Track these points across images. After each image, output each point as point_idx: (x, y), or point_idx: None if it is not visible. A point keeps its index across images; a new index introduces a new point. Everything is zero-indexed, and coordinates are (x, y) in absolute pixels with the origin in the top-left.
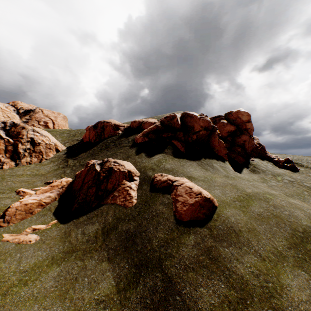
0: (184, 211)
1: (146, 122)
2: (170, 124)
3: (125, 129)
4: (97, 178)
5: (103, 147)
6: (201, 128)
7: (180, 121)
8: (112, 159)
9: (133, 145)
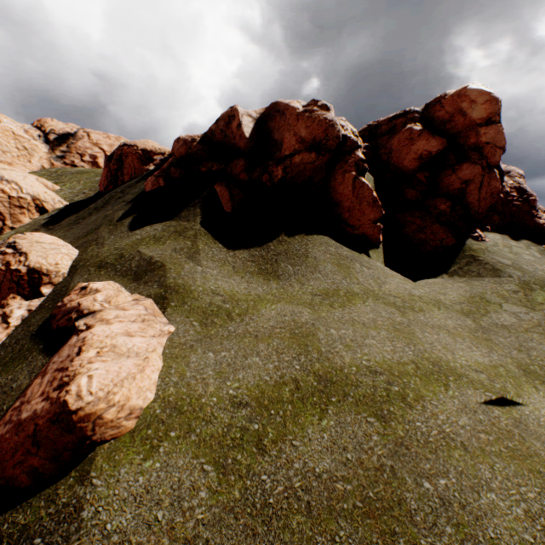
0: None
1: None
2: (226, 138)
3: (163, 160)
4: None
5: (101, 204)
6: (301, 144)
7: (257, 128)
8: (12, 237)
9: (135, 198)
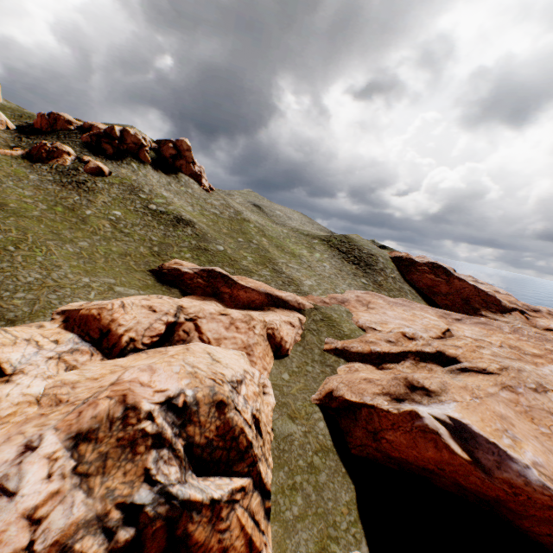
0: (89, 169)
1: (97, 127)
2: (111, 133)
3: (78, 127)
4: (49, 150)
5: (55, 137)
6: (132, 142)
7: (120, 134)
8: (59, 143)
9: (79, 141)
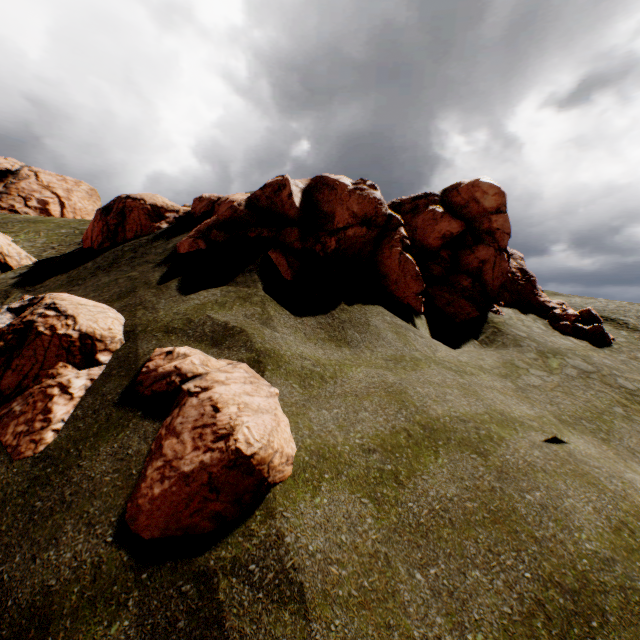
0: (151, 500)
1: (226, 201)
2: (273, 205)
3: (179, 219)
4: None
5: (105, 264)
6: (354, 218)
7: (303, 198)
8: (47, 297)
9: (167, 260)
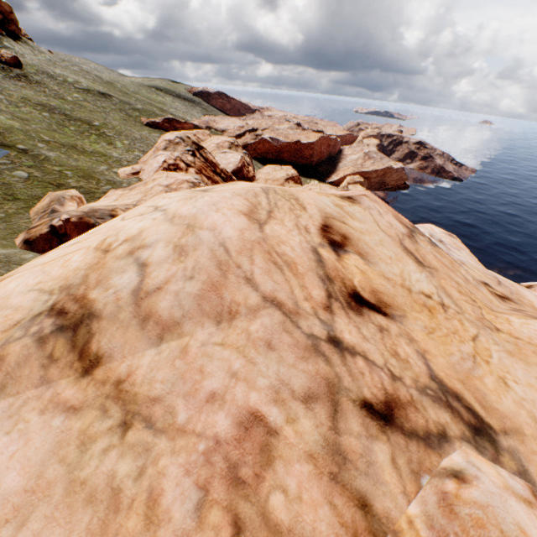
0: (10, 60)
1: None
2: None
3: None
4: None
5: None
6: None
7: None
8: None
9: None
